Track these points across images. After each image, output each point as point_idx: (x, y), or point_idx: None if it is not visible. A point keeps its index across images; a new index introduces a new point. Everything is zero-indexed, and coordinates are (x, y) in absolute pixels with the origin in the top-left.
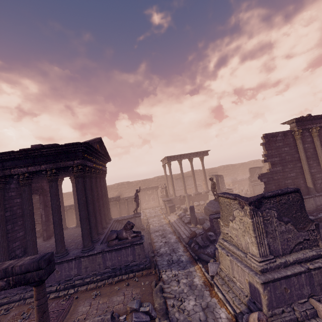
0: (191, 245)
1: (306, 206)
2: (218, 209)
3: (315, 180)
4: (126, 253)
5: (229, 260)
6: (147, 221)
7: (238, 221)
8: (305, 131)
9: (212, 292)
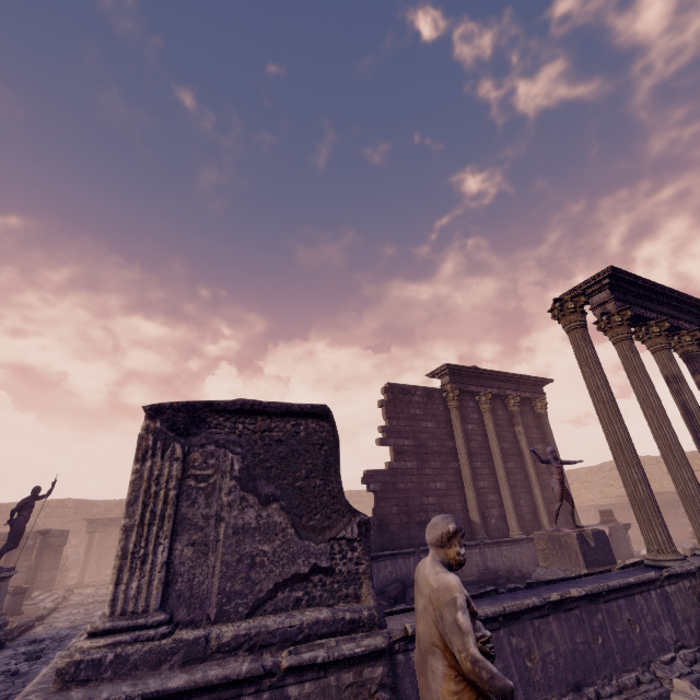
0: None
1: (463, 569)
2: None
3: (486, 507)
4: None
5: None
6: (42, 614)
7: None
8: (468, 397)
9: None
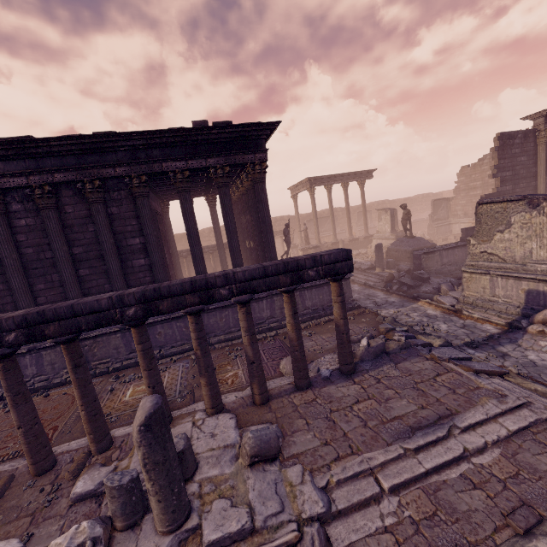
0: (393, 288)
1: None
2: (415, 248)
3: None
4: (329, 291)
5: (489, 279)
6: None
7: (517, 228)
8: None
9: (461, 316)
